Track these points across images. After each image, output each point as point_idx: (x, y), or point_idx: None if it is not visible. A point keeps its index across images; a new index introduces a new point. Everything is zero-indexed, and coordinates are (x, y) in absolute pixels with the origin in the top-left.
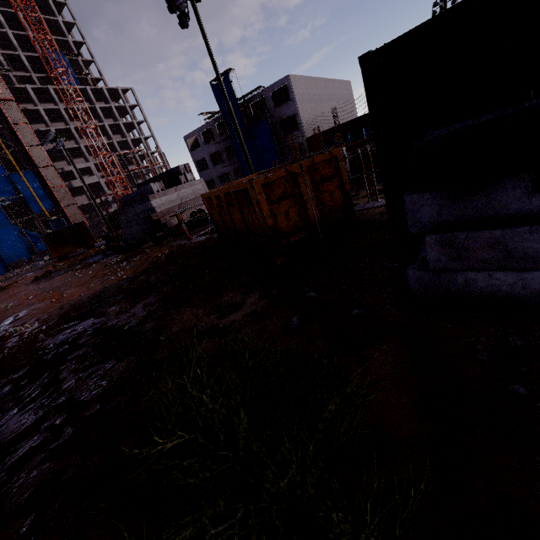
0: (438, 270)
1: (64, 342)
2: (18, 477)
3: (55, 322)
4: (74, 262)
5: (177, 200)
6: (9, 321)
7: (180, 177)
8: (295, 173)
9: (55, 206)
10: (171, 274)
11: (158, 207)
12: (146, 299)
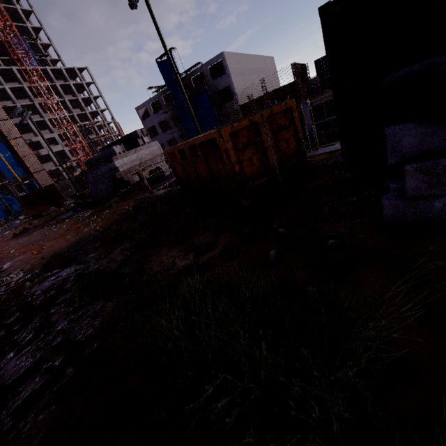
0: (415, 197)
1: (50, 288)
2: (25, 421)
3: (38, 271)
4: (48, 219)
5: (137, 160)
6: None
7: (138, 140)
8: (257, 123)
9: (26, 172)
10: (142, 222)
11: (120, 166)
12: (121, 245)
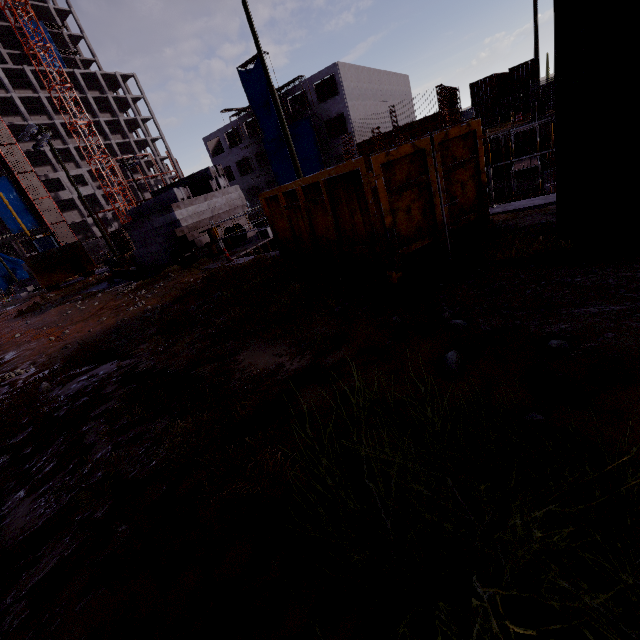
0: None
1: (81, 393)
2: (52, 613)
3: (60, 366)
4: (70, 293)
5: (207, 212)
6: None
7: (210, 182)
8: (423, 151)
9: (38, 223)
10: (221, 301)
11: (183, 219)
12: (190, 333)
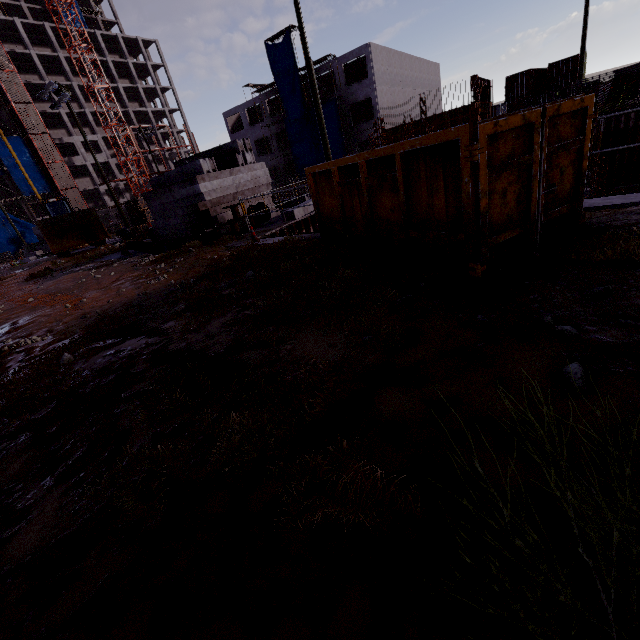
0: None
1: (108, 369)
2: None
3: (80, 337)
4: (82, 260)
5: (232, 187)
6: (5, 329)
7: (237, 156)
8: (531, 125)
9: (50, 187)
10: (258, 282)
11: (207, 193)
12: (224, 314)
